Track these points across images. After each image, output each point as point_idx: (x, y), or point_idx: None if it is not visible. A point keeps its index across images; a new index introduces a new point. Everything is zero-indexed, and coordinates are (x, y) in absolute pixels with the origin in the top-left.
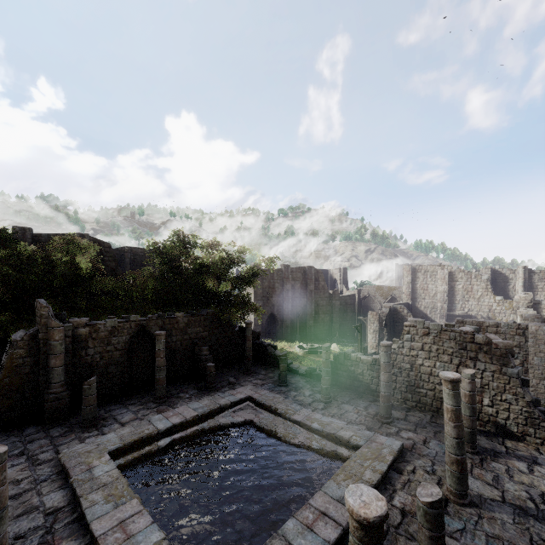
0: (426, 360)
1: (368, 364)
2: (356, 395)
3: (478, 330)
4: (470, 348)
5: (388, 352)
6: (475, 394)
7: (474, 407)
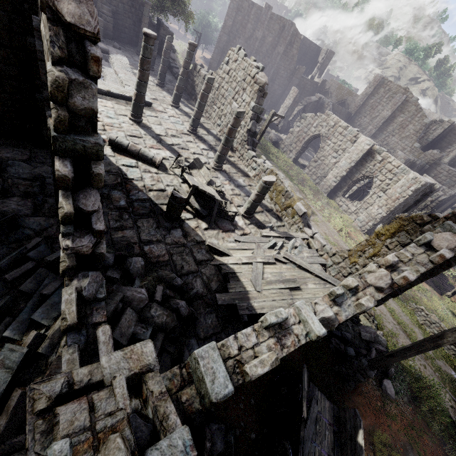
0: (226, 84)
1: (202, 78)
2: (186, 98)
3: (261, 69)
4: (247, 80)
5: (190, 50)
6: (205, 95)
7: (201, 103)
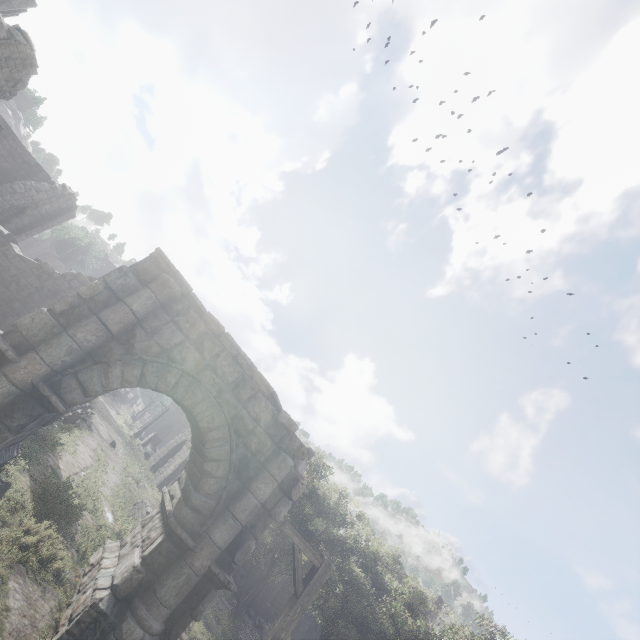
0: None
1: None
2: None
3: None
4: None
5: None
6: None
7: None
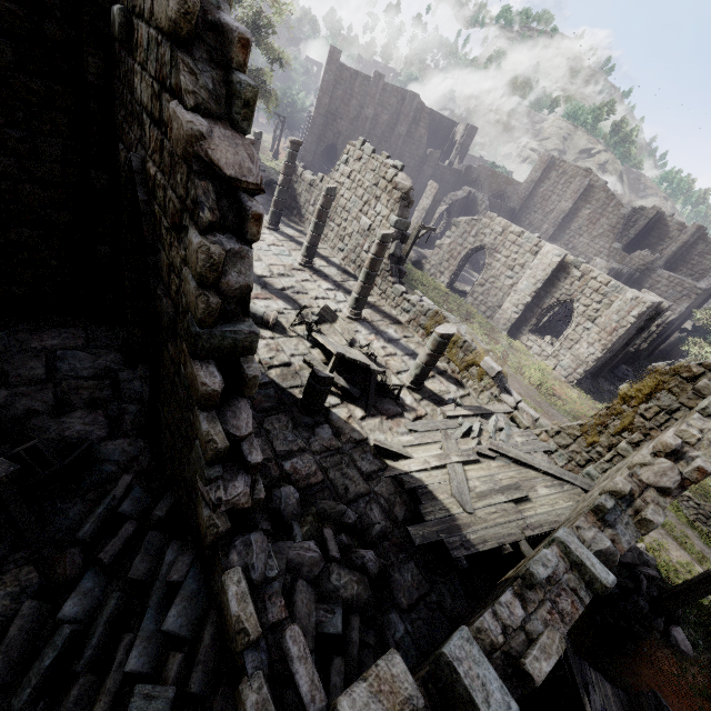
0: (347, 191)
1: (307, 185)
2: (285, 214)
3: (400, 168)
4: (380, 185)
5: (292, 150)
6: (325, 212)
7: (318, 224)
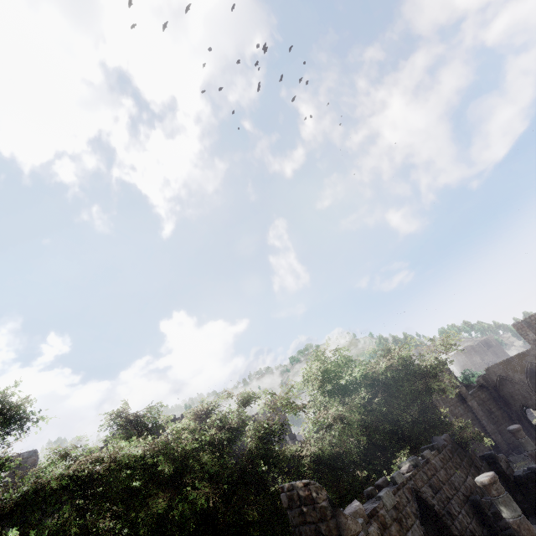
0: None
1: None
2: None
3: None
4: None
5: None
6: None
7: None
